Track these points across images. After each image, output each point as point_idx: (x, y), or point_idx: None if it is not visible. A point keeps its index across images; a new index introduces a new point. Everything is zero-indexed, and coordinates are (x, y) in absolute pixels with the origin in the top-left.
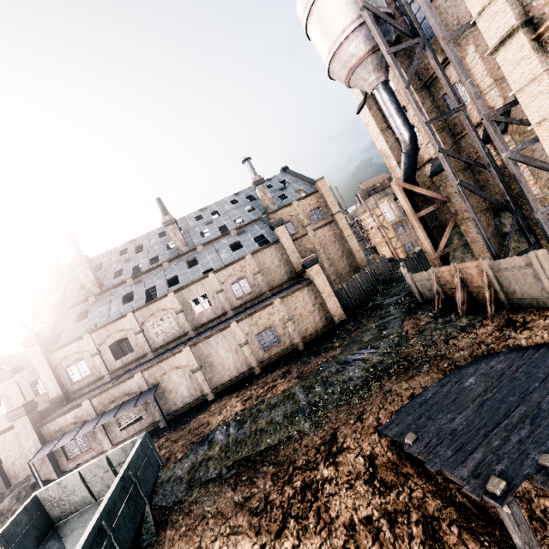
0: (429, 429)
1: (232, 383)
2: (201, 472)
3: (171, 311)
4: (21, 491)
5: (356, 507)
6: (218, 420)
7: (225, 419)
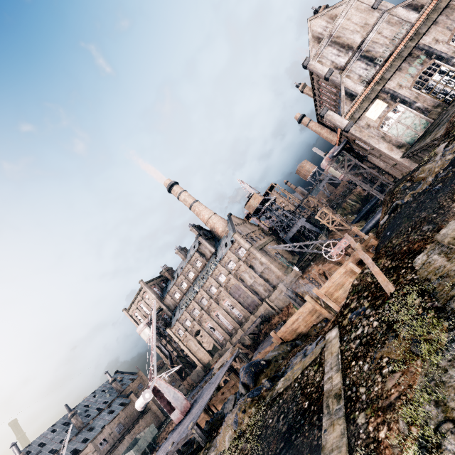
0: None
1: None
2: None
3: (90, 453)
4: None
5: None
6: None
7: None
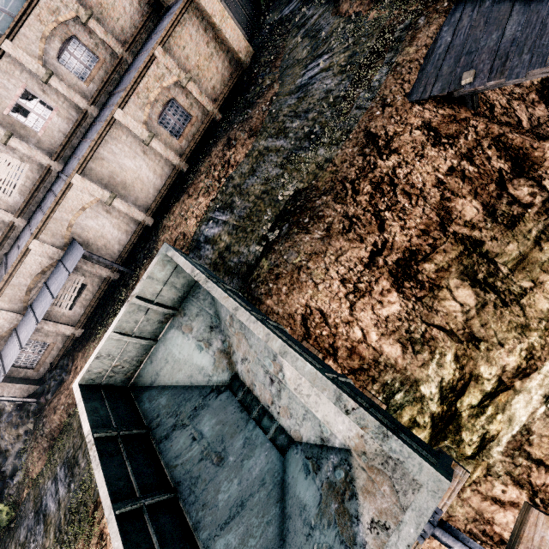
0: (480, 59)
1: (163, 195)
2: (232, 260)
3: None
4: (10, 420)
5: (436, 168)
6: (192, 225)
7: (200, 219)
